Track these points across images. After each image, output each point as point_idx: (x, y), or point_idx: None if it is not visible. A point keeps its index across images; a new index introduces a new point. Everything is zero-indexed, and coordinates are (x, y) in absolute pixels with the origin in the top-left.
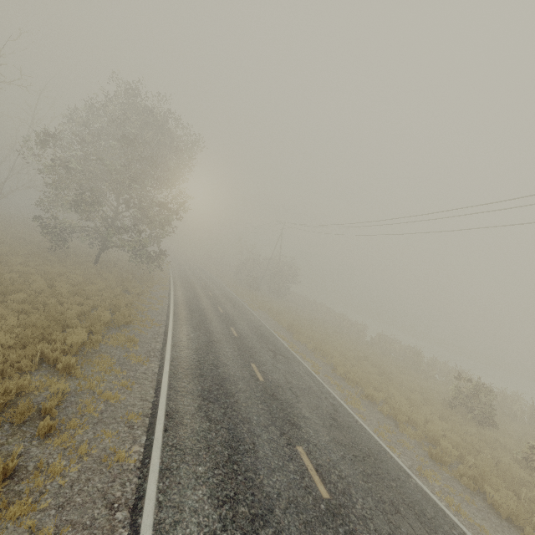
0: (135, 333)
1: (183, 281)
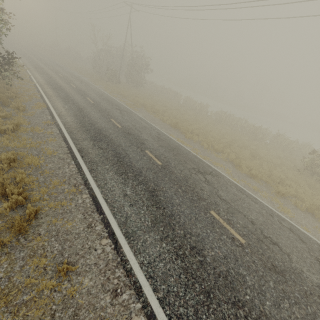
0: (59, 235)
1: (53, 87)
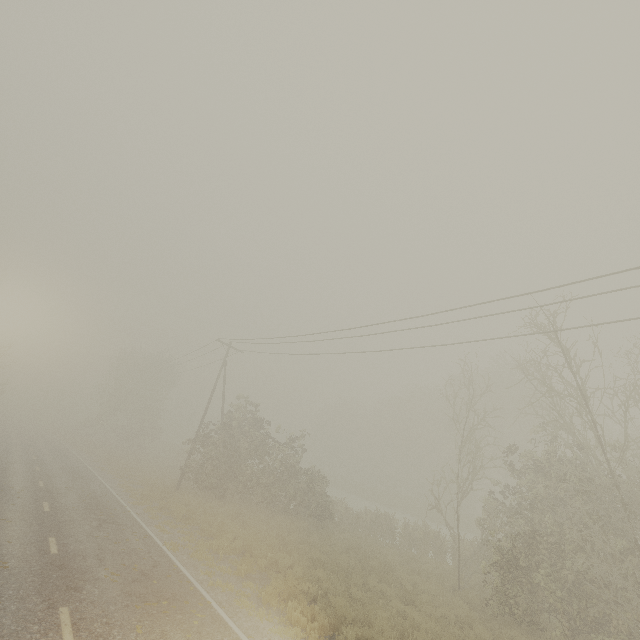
0: None
1: None
